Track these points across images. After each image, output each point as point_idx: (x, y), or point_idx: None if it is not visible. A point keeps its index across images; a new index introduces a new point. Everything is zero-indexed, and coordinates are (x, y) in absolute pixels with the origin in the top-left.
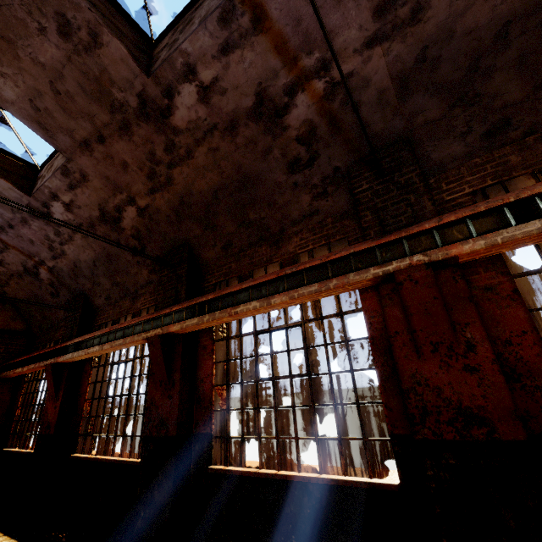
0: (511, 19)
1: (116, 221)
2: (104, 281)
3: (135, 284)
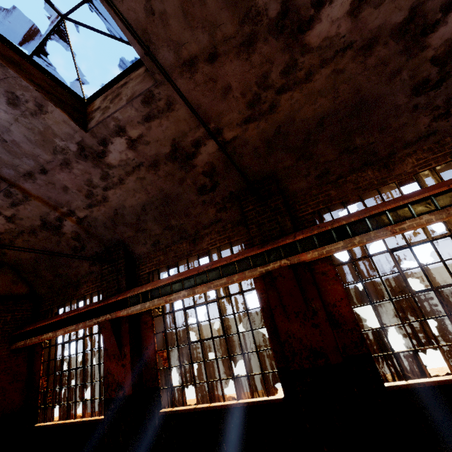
0: None
1: (188, 157)
2: (153, 226)
3: (195, 225)
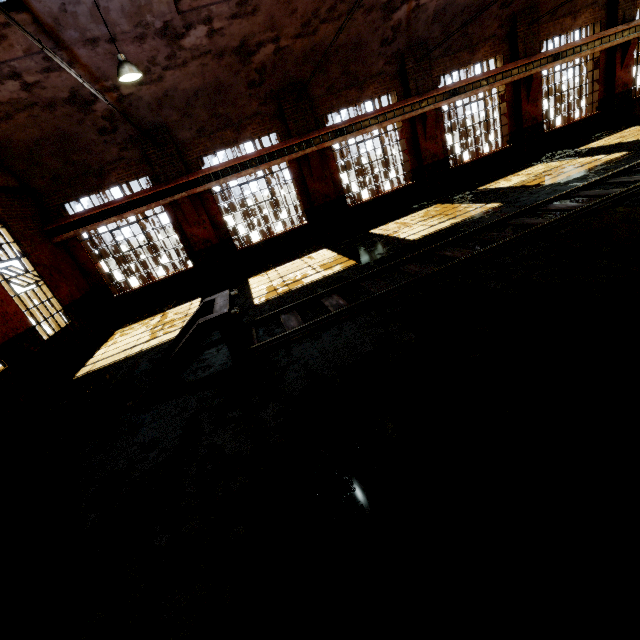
0: (466, 6)
1: (249, 54)
2: (200, 113)
3: (240, 115)
